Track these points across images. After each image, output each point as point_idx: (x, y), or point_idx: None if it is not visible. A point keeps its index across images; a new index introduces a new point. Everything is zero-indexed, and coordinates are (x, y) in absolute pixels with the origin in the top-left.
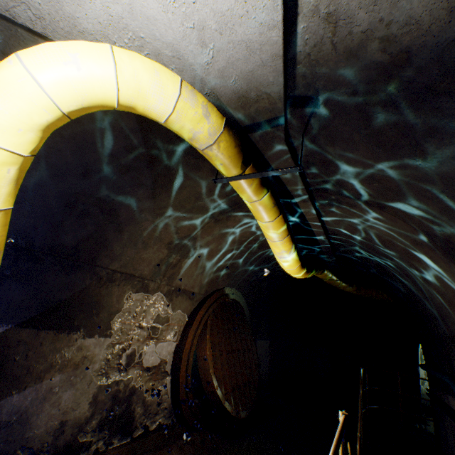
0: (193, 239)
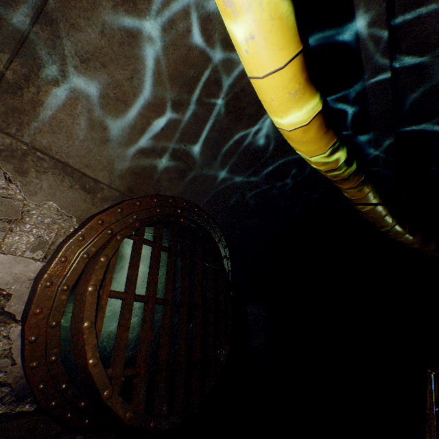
0: (45, 22)
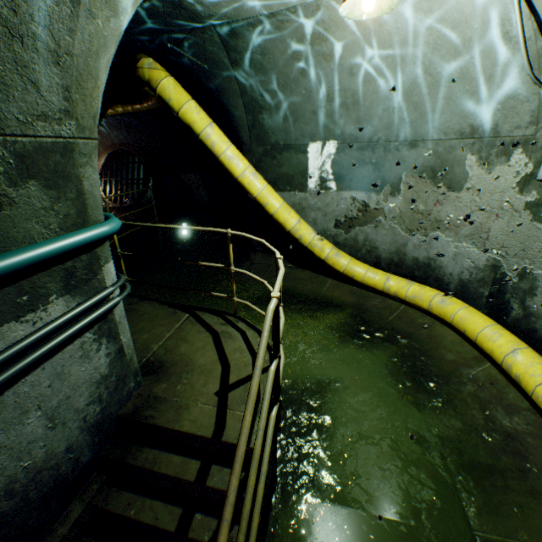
0: None
